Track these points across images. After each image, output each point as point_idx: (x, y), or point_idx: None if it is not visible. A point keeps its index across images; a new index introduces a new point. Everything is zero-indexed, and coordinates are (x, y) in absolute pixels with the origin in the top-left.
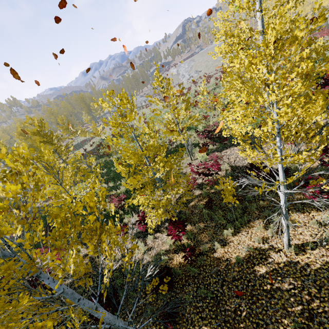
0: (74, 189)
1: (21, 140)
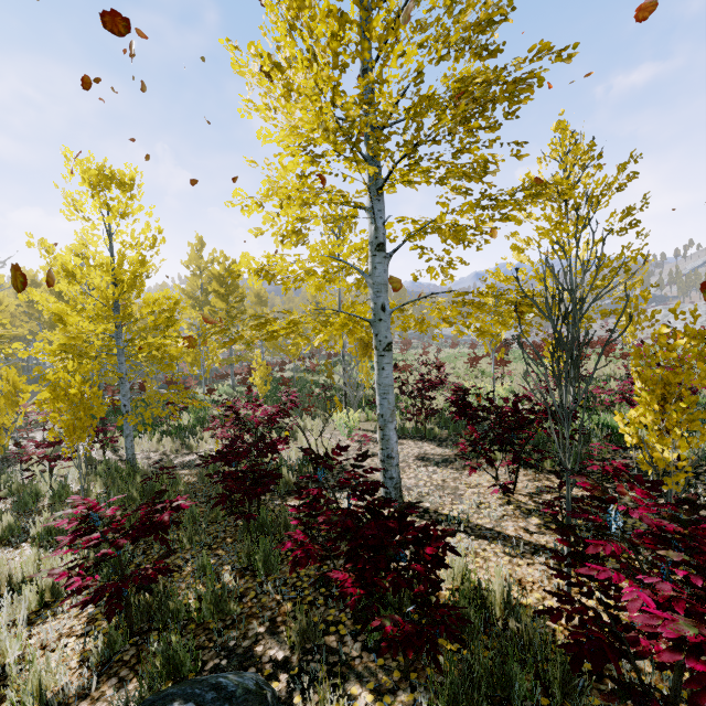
0: (221, 390)
1: (252, 302)
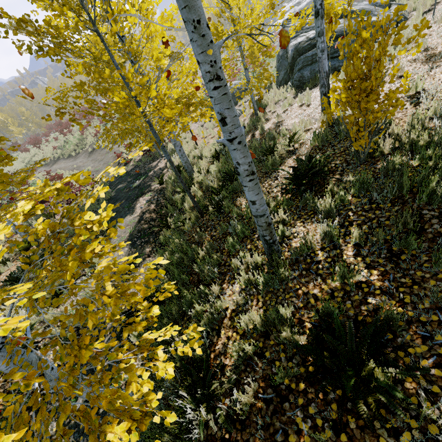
0: None
1: None
